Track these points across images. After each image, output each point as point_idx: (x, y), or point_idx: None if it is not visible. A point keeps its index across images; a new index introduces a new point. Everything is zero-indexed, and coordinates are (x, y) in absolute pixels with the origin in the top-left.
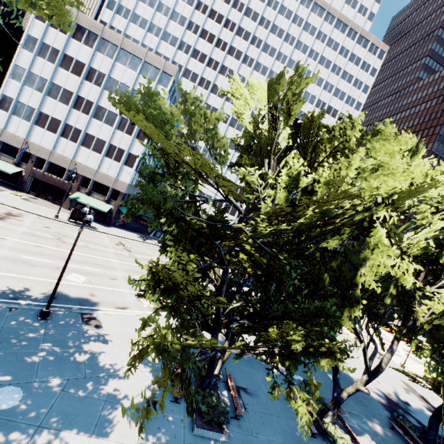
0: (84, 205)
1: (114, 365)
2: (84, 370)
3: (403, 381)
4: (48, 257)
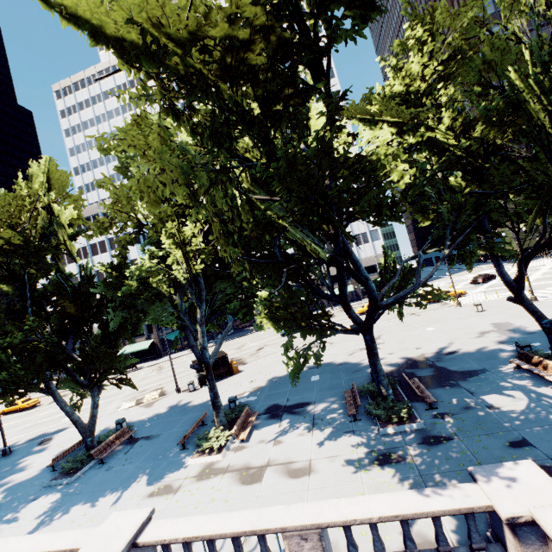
0: (136, 353)
1: (29, 464)
2: (0, 475)
3: (495, 323)
4: (62, 413)
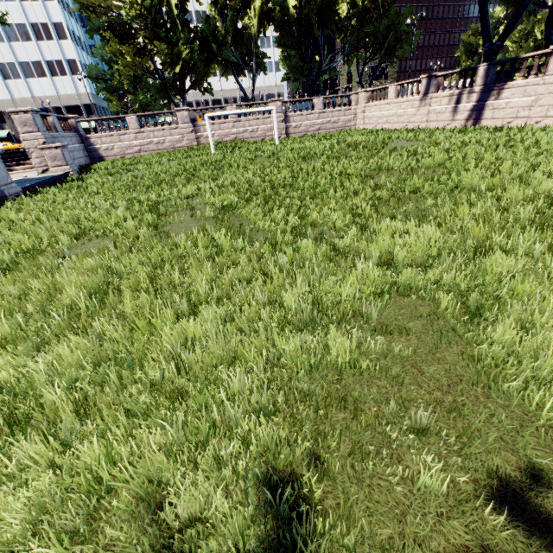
0: None
1: None
2: None
3: None
4: None
